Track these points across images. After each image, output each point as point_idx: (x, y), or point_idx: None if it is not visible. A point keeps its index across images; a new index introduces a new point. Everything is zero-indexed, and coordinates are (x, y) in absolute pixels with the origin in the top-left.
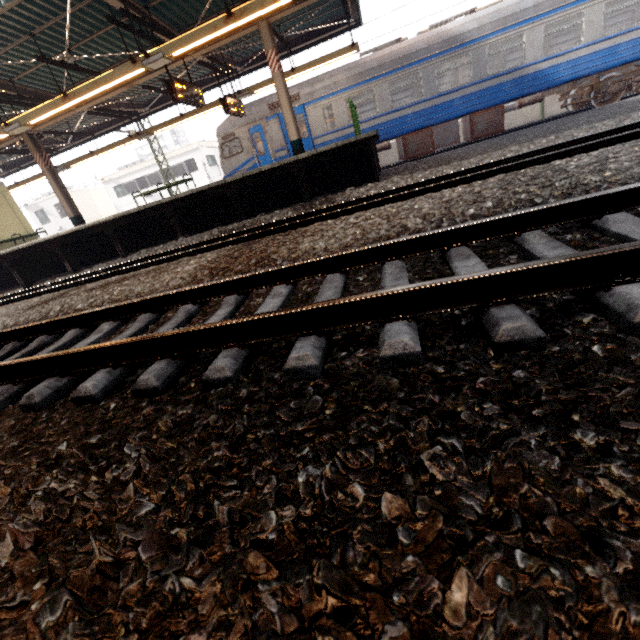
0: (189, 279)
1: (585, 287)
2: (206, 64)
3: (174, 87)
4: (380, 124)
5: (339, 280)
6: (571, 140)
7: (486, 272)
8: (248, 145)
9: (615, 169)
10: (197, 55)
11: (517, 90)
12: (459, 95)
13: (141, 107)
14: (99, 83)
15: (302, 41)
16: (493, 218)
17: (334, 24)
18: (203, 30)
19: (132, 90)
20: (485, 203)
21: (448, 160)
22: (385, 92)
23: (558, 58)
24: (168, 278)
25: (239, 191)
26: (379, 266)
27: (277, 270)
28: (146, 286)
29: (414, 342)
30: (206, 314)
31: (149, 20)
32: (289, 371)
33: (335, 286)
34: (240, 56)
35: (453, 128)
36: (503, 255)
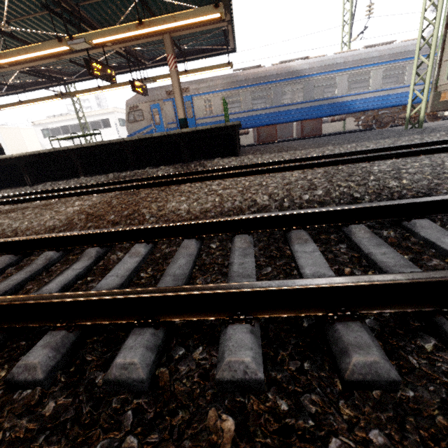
0: (65, 222)
1: (425, 309)
2: (122, 55)
3: (92, 65)
4: (243, 117)
5: (194, 247)
6: (368, 149)
7: (332, 281)
8: (148, 116)
9: (410, 179)
10: (115, 47)
11: (331, 111)
12: (295, 107)
13: (68, 76)
14: (28, 50)
15: (195, 54)
16: (327, 209)
17: (217, 47)
18: (119, 29)
19: (62, 62)
20: (317, 191)
21: (286, 148)
22: (248, 97)
23: (355, 96)
24: (47, 217)
25: (134, 148)
26: (231, 235)
27: (140, 229)
28: (25, 222)
29: (256, 363)
30: (67, 262)
31: (78, 14)
32: (110, 382)
33: (189, 253)
34: (149, 55)
35: (290, 127)
36: (334, 242)
